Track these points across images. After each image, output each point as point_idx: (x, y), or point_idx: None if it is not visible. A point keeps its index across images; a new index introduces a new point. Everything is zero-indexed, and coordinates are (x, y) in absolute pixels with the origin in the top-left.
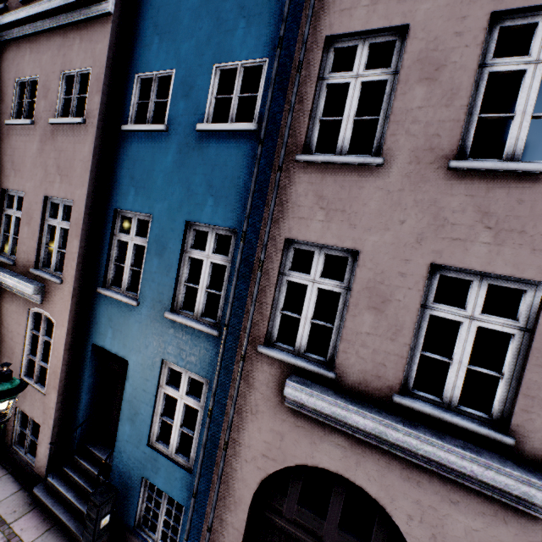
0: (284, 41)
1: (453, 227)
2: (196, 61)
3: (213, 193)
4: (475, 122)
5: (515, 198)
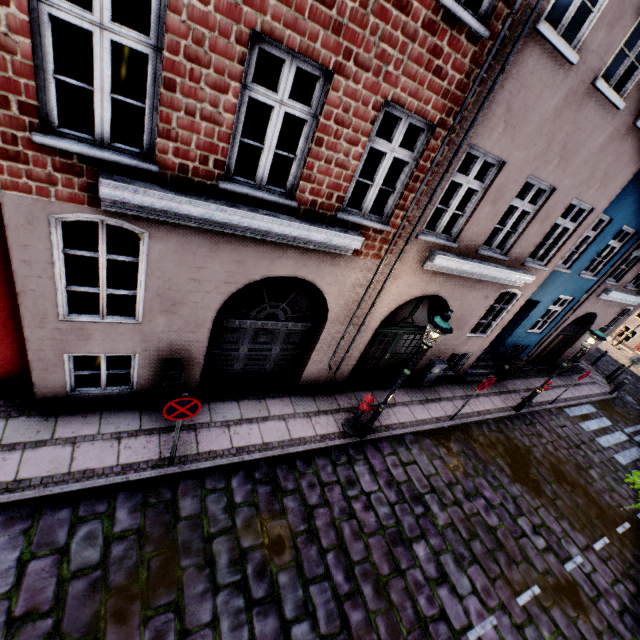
0: None
1: None
2: None
3: None
4: None
5: None
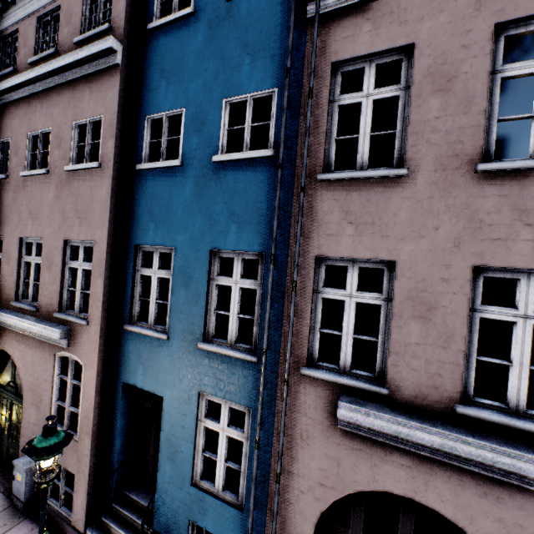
0: (291, 71)
1: (491, 228)
2: (204, 98)
3: (236, 220)
4: (495, 125)
5: None
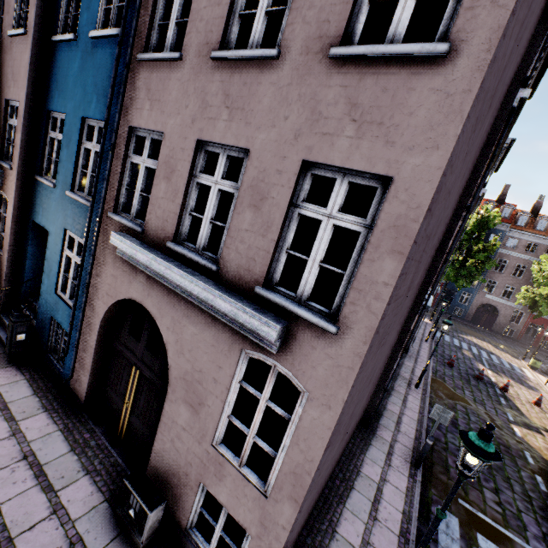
0: None
1: (211, 109)
2: None
3: (97, 92)
4: (236, 19)
5: (243, 82)
